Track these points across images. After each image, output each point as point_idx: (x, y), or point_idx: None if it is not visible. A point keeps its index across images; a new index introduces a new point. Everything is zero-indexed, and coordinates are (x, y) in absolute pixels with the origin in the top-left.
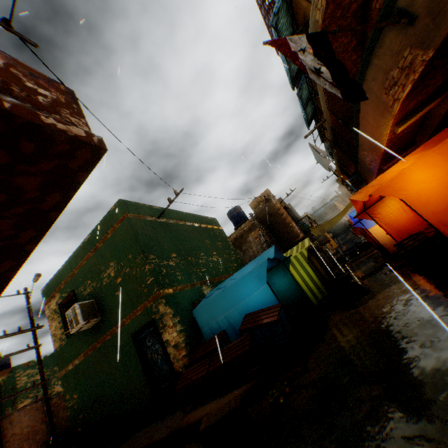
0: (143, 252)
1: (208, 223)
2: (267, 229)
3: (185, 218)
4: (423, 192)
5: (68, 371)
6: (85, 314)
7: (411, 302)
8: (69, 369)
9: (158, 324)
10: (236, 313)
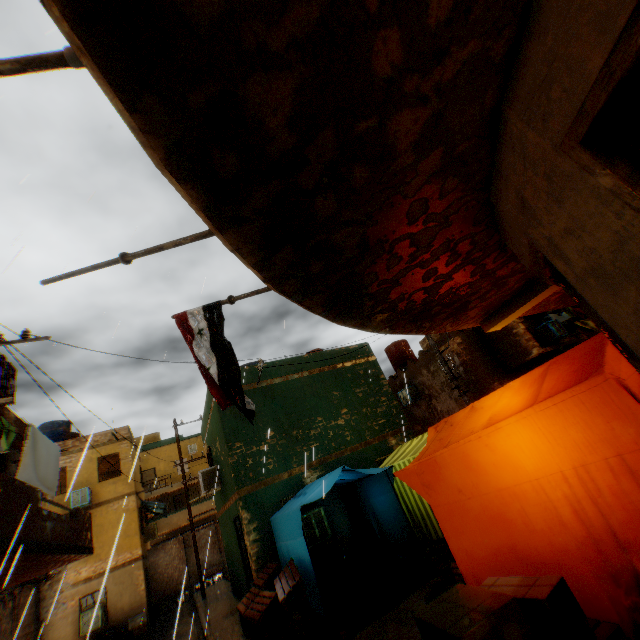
0: (227, 441)
1: (347, 359)
2: (472, 339)
3: (304, 365)
4: (458, 510)
5: (219, 516)
6: (206, 483)
7: None
8: (219, 515)
9: (241, 523)
10: (291, 547)
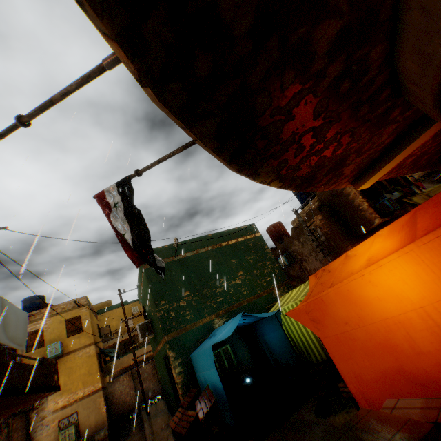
0: (155, 301)
1: (239, 236)
2: (329, 216)
3: (208, 242)
4: (345, 339)
5: (154, 355)
6: (142, 332)
7: None
8: (154, 355)
9: (169, 360)
10: (207, 376)
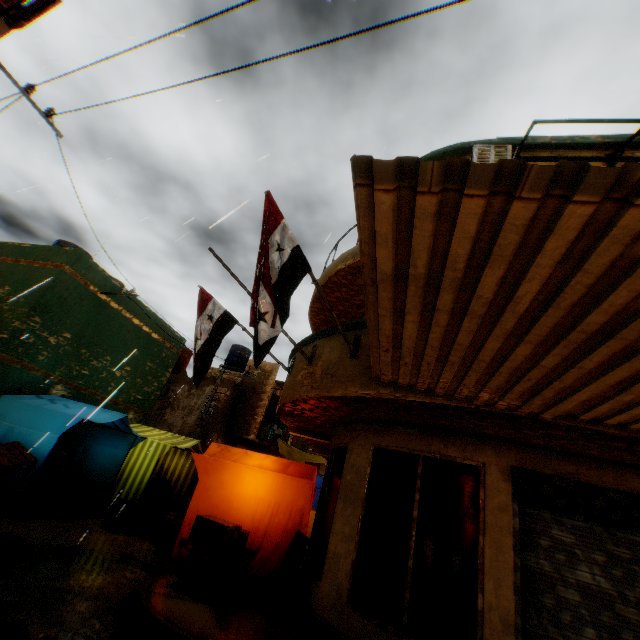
0: (35, 309)
1: (166, 338)
2: (233, 398)
3: (141, 313)
4: (213, 490)
5: None
6: None
7: (83, 550)
8: None
9: None
10: (20, 433)
